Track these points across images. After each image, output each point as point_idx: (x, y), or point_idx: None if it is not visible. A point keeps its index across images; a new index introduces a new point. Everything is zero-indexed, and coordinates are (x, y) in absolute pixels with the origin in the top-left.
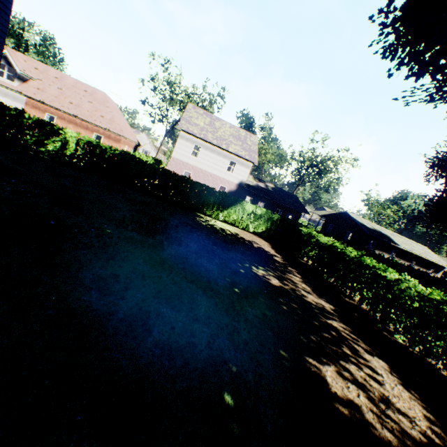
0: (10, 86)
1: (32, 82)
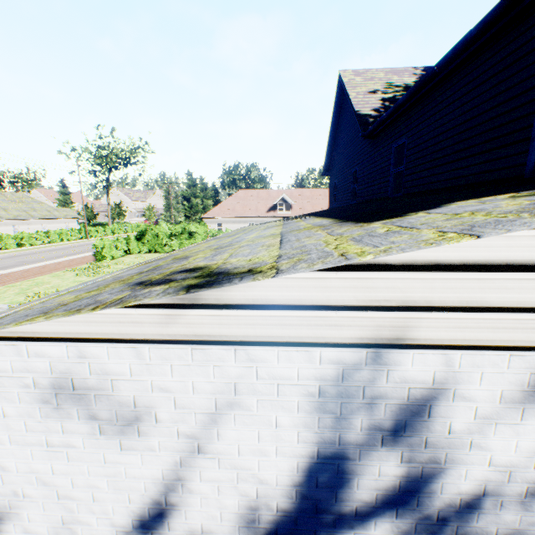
0: (288, 215)
1: (293, 206)
